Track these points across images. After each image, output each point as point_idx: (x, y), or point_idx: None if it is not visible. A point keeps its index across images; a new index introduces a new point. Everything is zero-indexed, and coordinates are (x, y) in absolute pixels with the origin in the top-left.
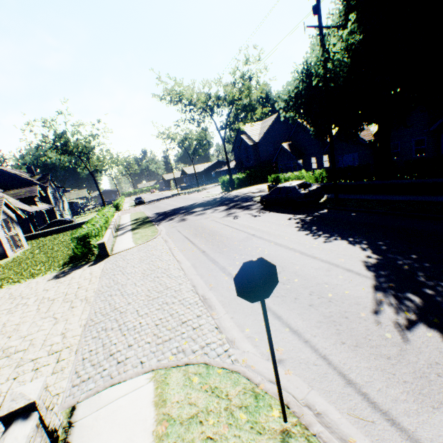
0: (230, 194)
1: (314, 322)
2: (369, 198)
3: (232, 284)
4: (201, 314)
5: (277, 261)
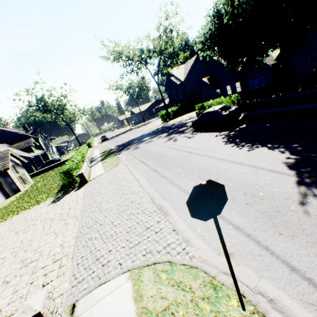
0: (168, 123)
1: (252, 218)
2: (278, 110)
3: (181, 193)
4: (160, 220)
5: (212, 171)
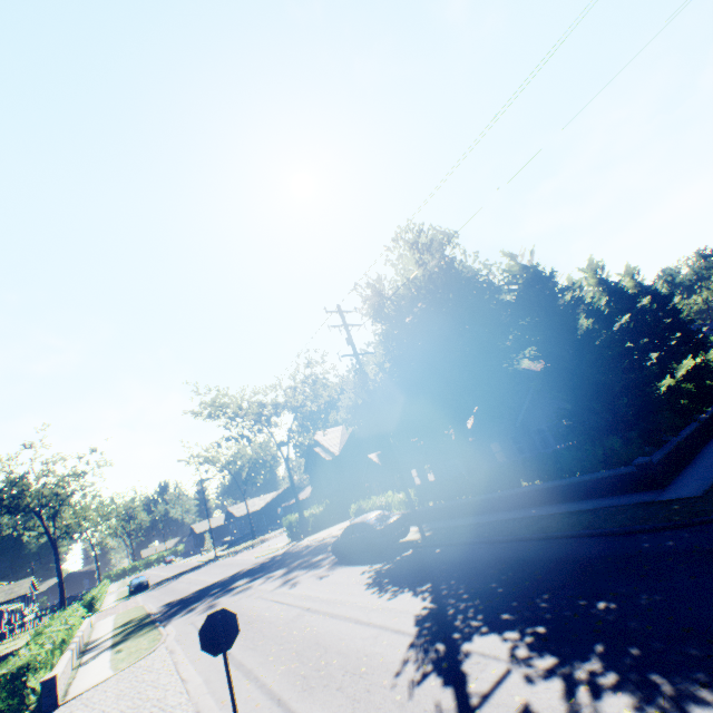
0: (299, 543)
1: (333, 707)
2: (461, 523)
3: (254, 691)
4: None
5: (323, 641)
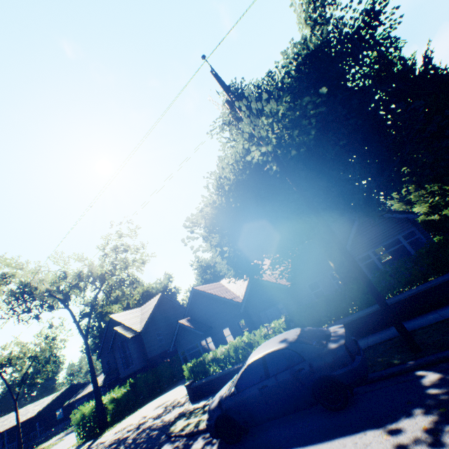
0: (99, 442)
1: None
2: (431, 320)
3: None
4: None
5: None
